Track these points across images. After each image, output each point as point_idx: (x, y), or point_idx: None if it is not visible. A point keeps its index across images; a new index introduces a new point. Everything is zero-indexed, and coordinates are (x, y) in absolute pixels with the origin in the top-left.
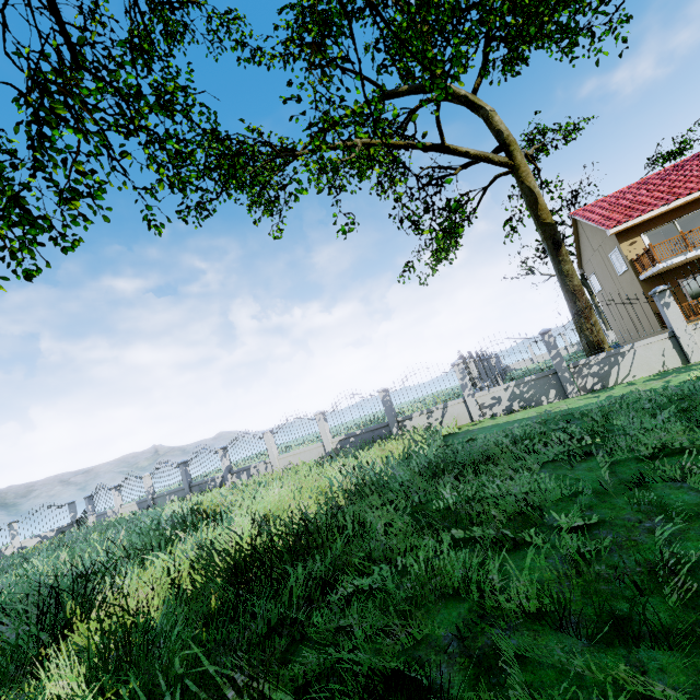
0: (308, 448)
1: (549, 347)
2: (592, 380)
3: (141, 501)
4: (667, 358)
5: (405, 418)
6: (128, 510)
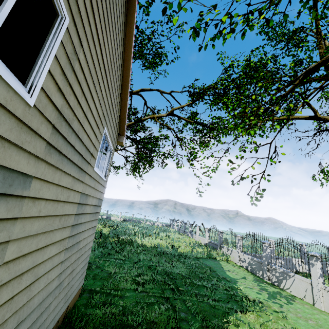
0: (203, 238)
1: (263, 250)
2: (275, 278)
3: (178, 228)
4: (307, 294)
5: (222, 246)
6: (175, 228)
